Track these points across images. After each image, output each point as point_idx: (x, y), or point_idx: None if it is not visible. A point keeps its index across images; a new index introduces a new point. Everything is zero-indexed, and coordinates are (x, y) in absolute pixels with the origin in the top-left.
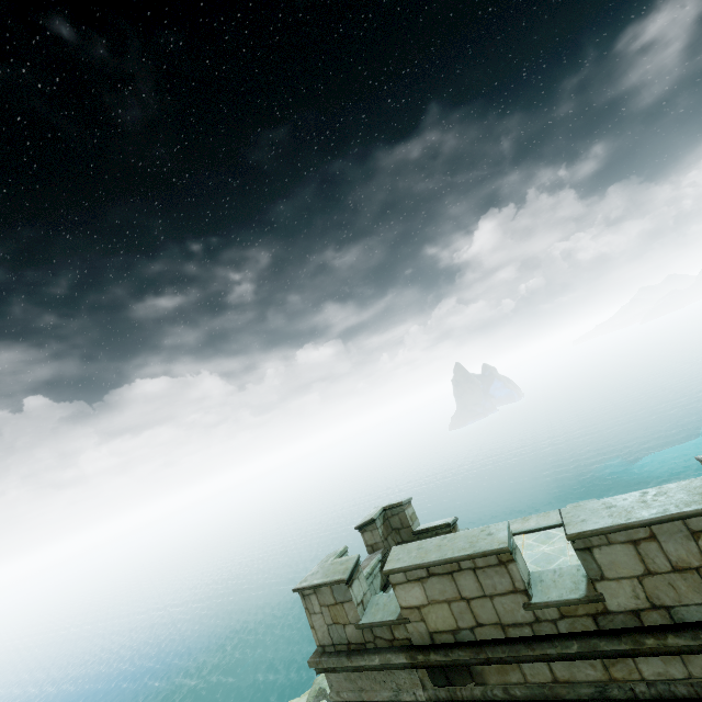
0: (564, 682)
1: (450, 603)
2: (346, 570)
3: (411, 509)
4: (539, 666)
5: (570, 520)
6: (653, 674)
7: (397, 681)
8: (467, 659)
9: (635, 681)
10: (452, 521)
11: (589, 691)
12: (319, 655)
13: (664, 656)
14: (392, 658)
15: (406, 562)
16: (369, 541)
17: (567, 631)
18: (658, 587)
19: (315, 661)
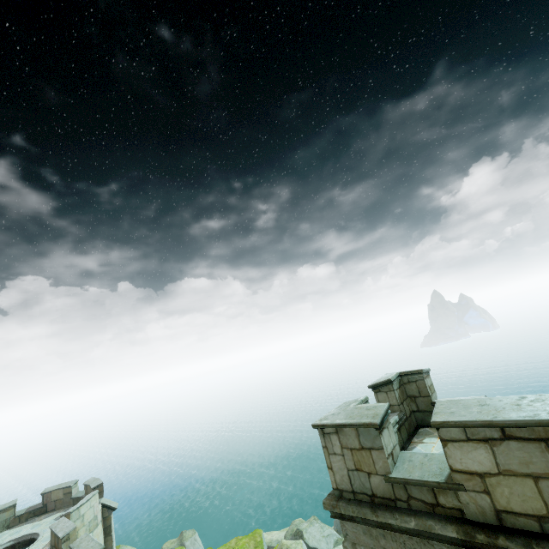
0: None
1: (537, 480)
2: (375, 416)
3: (429, 380)
4: None
5: None
6: None
7: None
8: None
9: None
10: None
11: None
12: (336, 498)
13: None
14: (434, 527)
15: (466, 416)
16: (382, 402)
17: None
18: None
19: (331, 504)
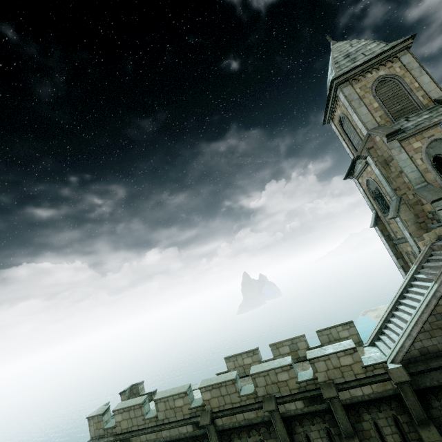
0: (148, 440)
1: (127, 420)
2: (103, 410)
3: (142, 385)
4: (144, 436)
5: (157, 395)
6: (164, 435)
7: None
8: (129, 436)
9: (161, 438)
10: (153, 391)
11: (152, 441)
12: (90, 440)
13: (166, 430)
14: (110, 438)
15: (119, 407)
16: (123, 399)
17: (151, 426)
18: (167, 413)
19: None
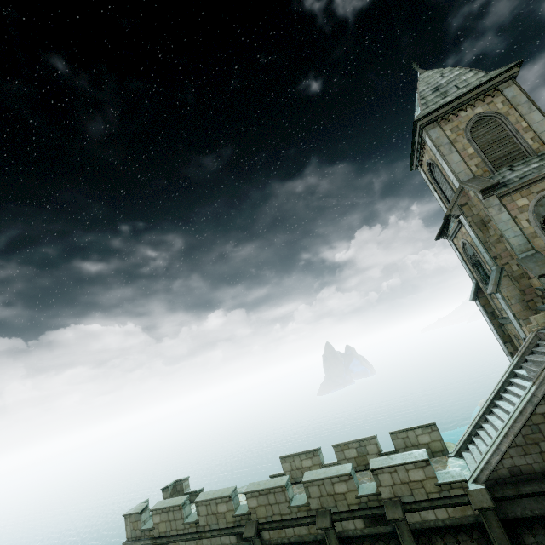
0: None
1: (166, 522)
2: (141, 508)
3: (187, 482)
4: (183, 543)
5: (199, 496)
6: (205, 544)
7: None
8: (167, 541)
9: None
10: (199, 490)
11: None
12: (126, 541)
13: (208, 539)
14: (147, 541)
15: (158, 506)
16: (165, 496)
17: (190, 531)
18: (209, 518)
19: (124, 544)
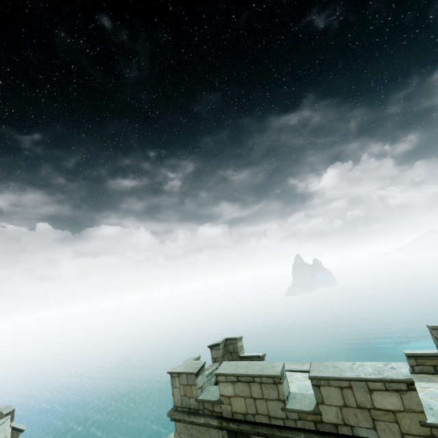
0: None
1: (245, 398)
2: (196, 368)
3: (241, 343)
4: None
5: (314, 369)
6: None
7: (211, 434)
8: (248, 430)
9: None
10: (262, 355)
11: None
12: (173, 411)
13: None
14: (210, 421)
15: (227, 371)
16: (214, 355)
17: (301, 427)
18: (349, 414)
19: (170, 413)
